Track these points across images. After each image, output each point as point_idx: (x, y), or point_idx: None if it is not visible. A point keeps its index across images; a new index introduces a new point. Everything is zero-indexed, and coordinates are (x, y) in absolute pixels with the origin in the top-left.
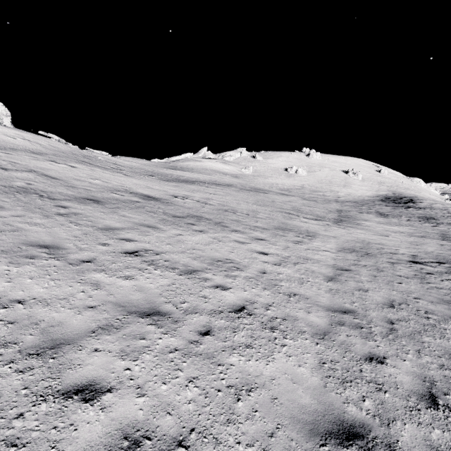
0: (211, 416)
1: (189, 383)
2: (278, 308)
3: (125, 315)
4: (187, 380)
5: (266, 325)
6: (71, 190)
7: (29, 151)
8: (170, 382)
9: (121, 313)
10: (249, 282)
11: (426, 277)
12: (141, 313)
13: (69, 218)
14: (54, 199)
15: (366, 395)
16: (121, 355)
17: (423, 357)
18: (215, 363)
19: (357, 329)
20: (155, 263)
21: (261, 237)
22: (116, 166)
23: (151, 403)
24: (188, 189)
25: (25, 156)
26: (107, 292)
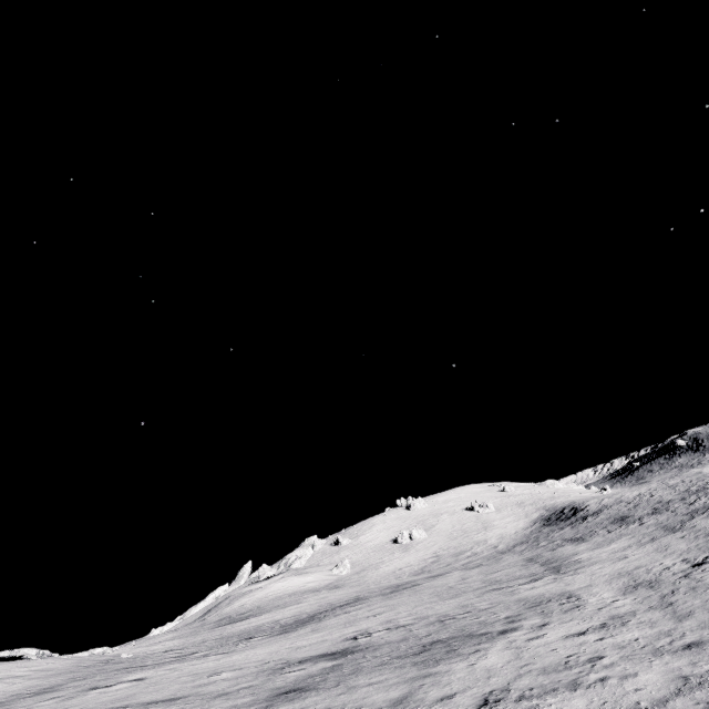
0: None
1: None
2: (704, 660)
3: None
4: None
5: None
6: (236, 697)
7: (25, 694)
8: None
9: None
10: (634, 659)
11: None
12: None
13: None
14: None
15: None
16: None
17: None
18: None
19: None
20: (528, 696)
21: (539, 623)
22: (176, 652)
23: None
24: (337, 625)
25: (40, 702)
26: None
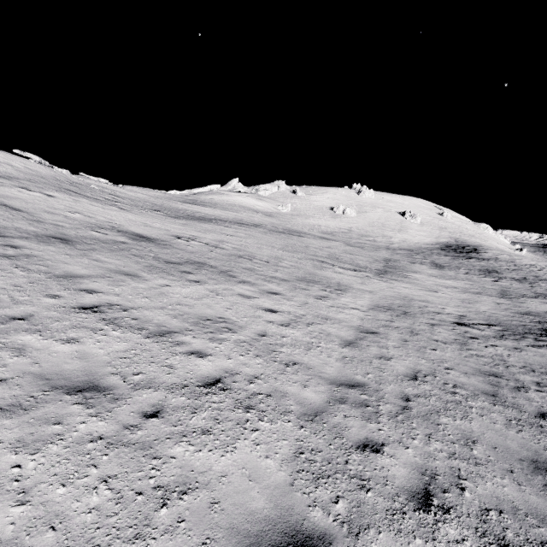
0: (113, 530)
1: (101, 484)
2: (266, 381)
3: (45, 391)
4: (99, 479)
5: (242, 403)
6: (35, 225)
7: None
8: (74, 483)
9: (41, 389)
10: (238, 347)
11: (468, 343)
12: (70, 388)
13: (16, 262)
14: (5, 237)
15: (341, 495)
16: (16, 446)
17: (433, 443)
18: (149, 456)
19: (361, 408)
20: (117, 321)
21: (276, 291)
22: (112, 197)
23: (32, 514)
24: (200, 228)
25: None
26: (32, 359)
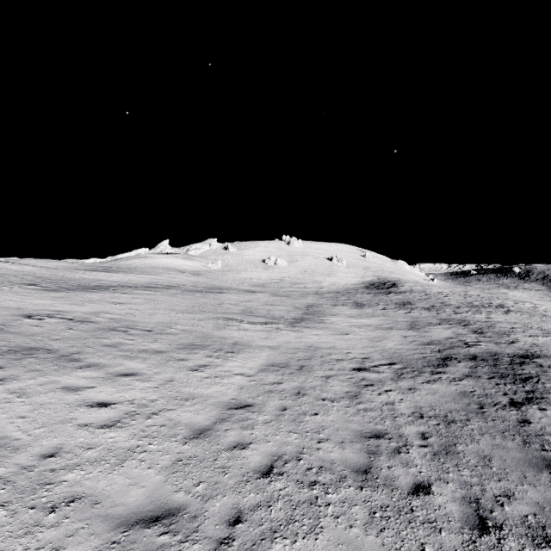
0: None
1: None
2: None
3: None
4: None
5: None
6: None
7: None
8: None
9: None
10: None
11: (360, 394)
12: None
13: None
14: None
15: None
16: None
17: None
18: None
19: None
20: None
21: (133, 370)
22: None
23: None
24: (79, 300)
25: None
26: None
